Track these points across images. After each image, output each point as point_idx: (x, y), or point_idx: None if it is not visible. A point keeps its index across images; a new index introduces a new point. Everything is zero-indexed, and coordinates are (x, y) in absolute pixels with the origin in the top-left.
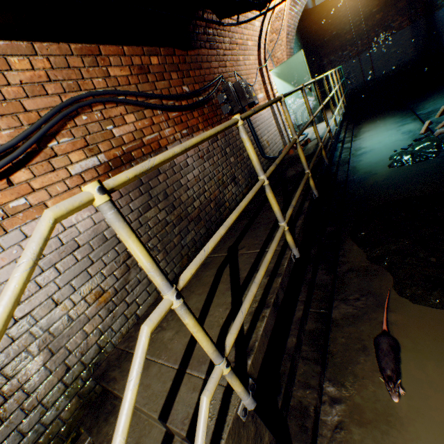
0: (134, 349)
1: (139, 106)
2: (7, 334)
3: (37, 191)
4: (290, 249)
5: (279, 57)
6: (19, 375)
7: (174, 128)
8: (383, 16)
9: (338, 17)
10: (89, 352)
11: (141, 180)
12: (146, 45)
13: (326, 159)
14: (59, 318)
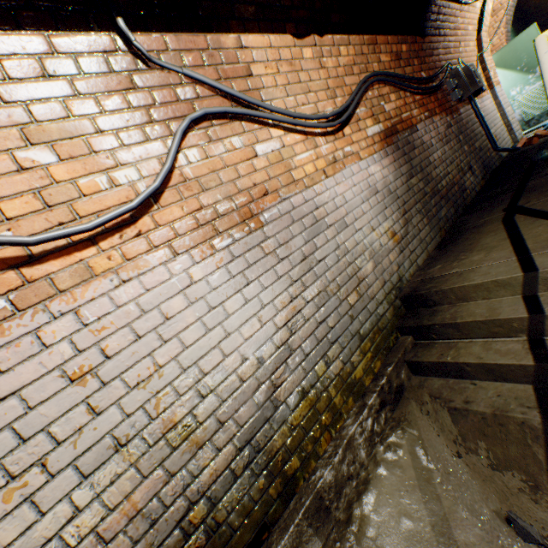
0: (436, 275)
1: (396, 88)
2: (353, 238)
3: (354, 143)
4: None
5: (495, 43)
6: (362, 270)
7: (418, 110)
8: None
9: None
10: (393, 276)
11: (403, 151)
12: (399, 35)
13: None
14: (374, 240)
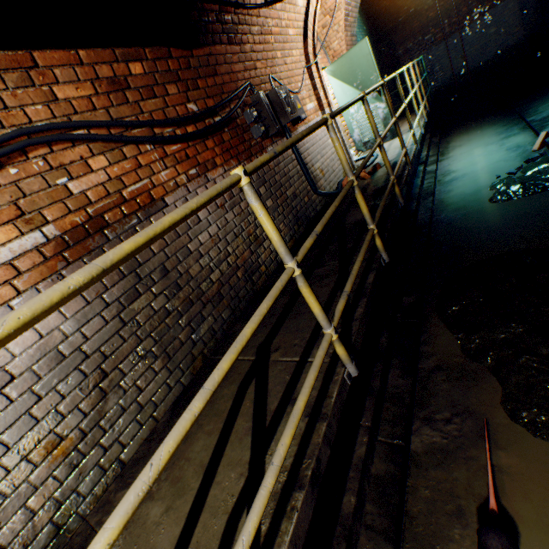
0: None
1: (113, 142)
2: None
3: None
4: (343, 364)
5: (336, 49)
6: None
7: (175, 169)
8: None
9: None
10: (37, 538)
11: None
12: (119, 45)
13: (401, 199)
14: None
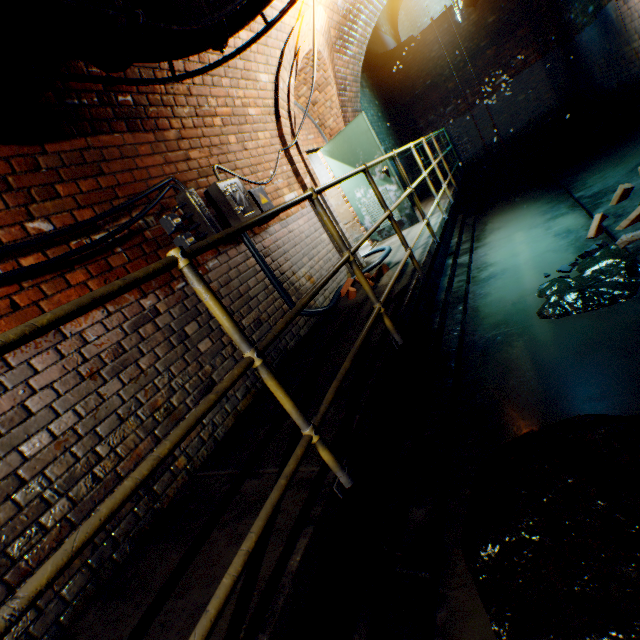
0: None
1: None
2: None
3: None
4: None
5: (333, 127)
6: None
7: None
8: (498, 51)
9: (430, 60)
10: None
11: None
12: None
13: (396, 334)
14: None
